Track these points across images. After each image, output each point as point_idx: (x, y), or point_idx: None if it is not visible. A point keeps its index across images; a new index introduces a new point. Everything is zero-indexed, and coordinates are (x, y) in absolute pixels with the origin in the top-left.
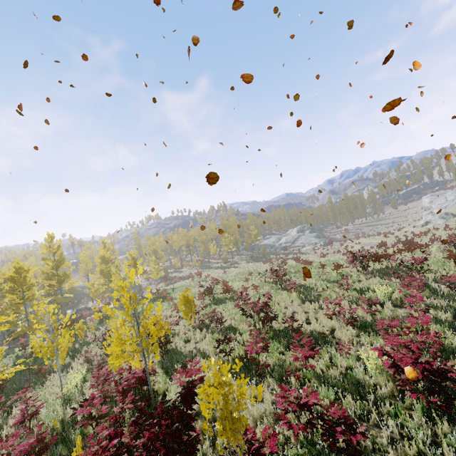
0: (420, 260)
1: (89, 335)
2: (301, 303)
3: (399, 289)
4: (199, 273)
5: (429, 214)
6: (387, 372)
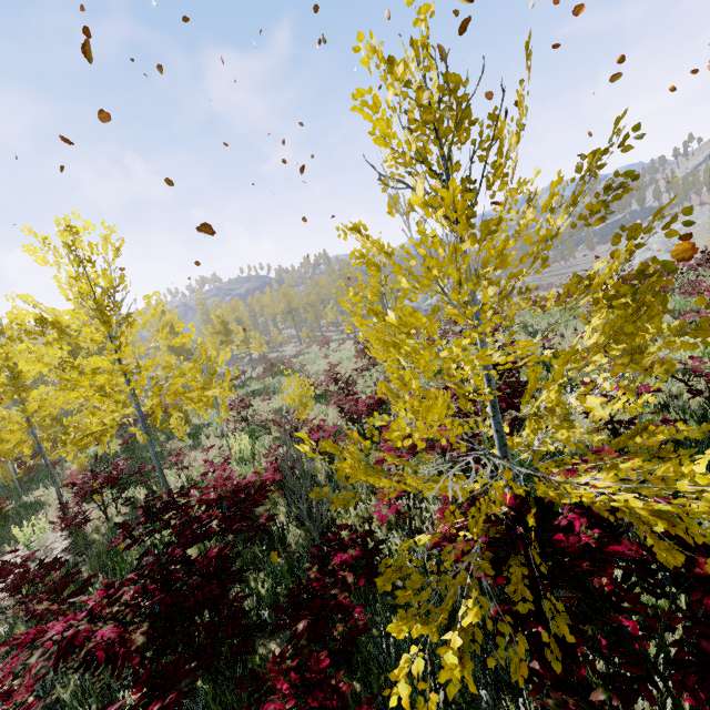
0: (700, 262)
1: (194, 421)
2: (528, 337)
3: (682, 294)
4: (327, 341)
5: (646, 251)
6: (708, 357)
